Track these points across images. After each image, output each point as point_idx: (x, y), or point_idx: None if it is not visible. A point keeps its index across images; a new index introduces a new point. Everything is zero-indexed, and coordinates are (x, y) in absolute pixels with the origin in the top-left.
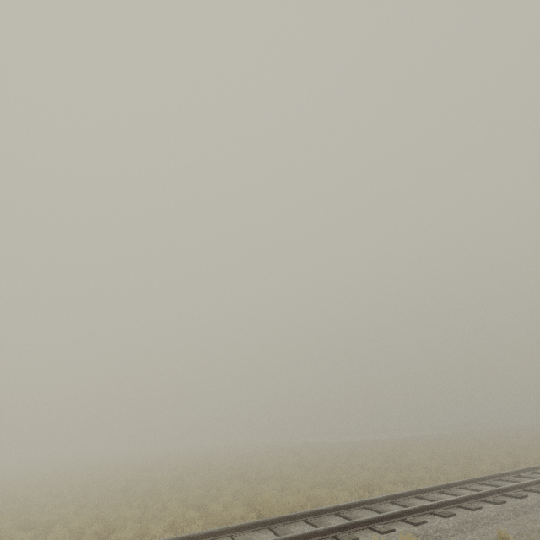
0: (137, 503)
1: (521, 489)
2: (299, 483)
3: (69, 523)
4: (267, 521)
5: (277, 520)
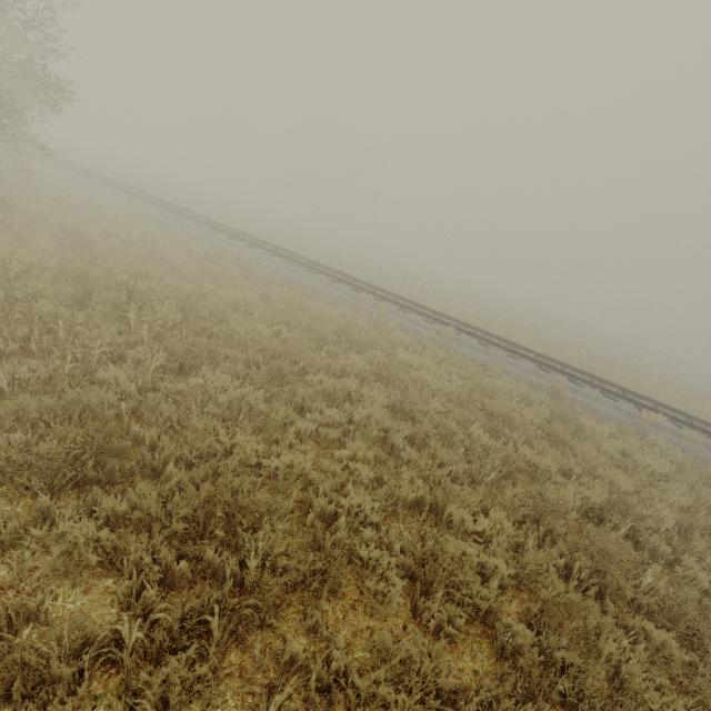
0: (502, 323)
1: None
2: (647, 384)
3: (463, 312)
4: (592, 376)
5: (600, 379)
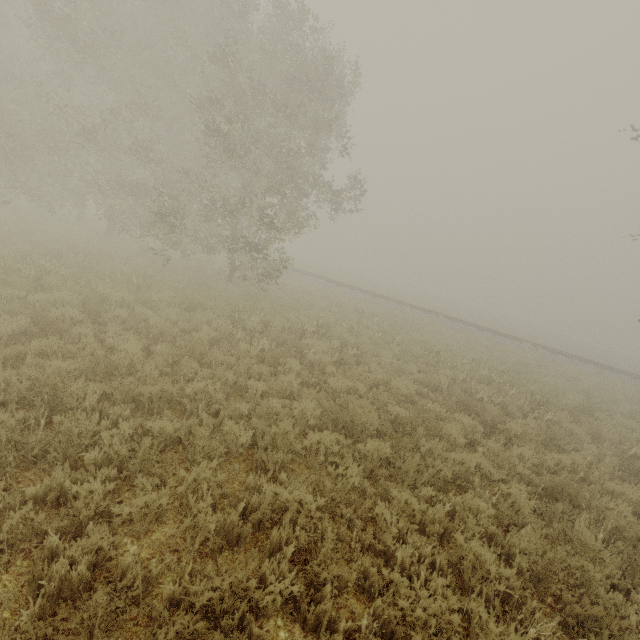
0: (444, 311)
1: (624, 374)
2: (521, 336)
3: (425, 307)
4: (499, 332)
5: (503, 333)
